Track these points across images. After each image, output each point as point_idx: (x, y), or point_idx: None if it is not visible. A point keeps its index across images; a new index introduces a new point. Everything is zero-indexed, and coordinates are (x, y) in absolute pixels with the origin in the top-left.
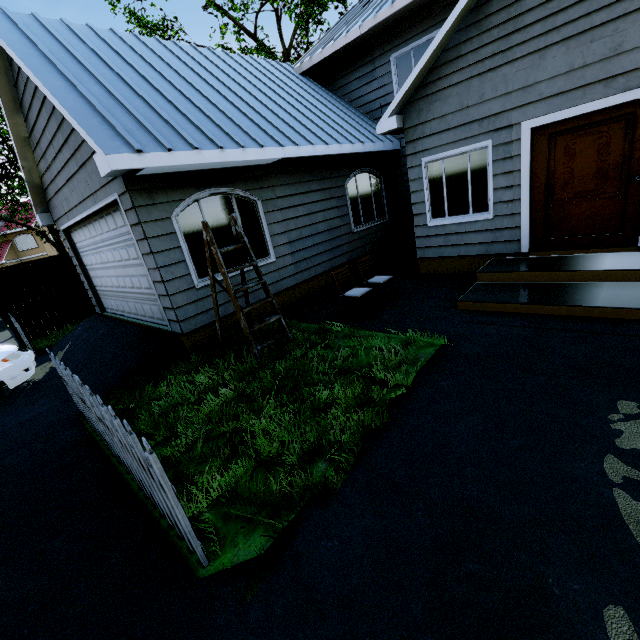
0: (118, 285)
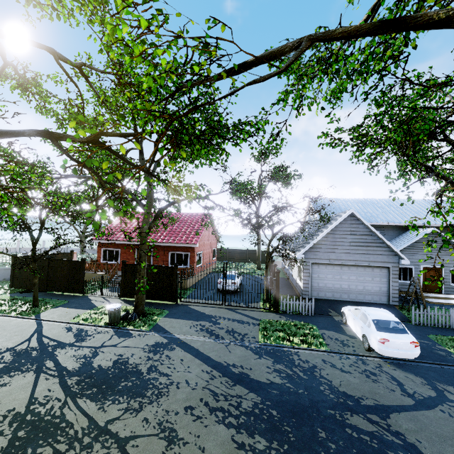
0: (346, 288)
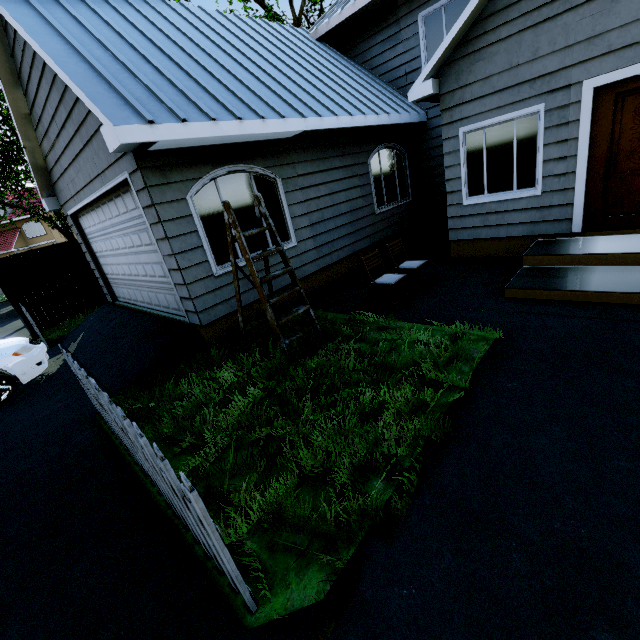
0: (130, 273)
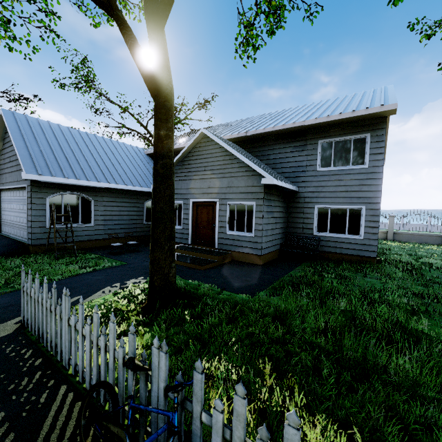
0: (13, 220)
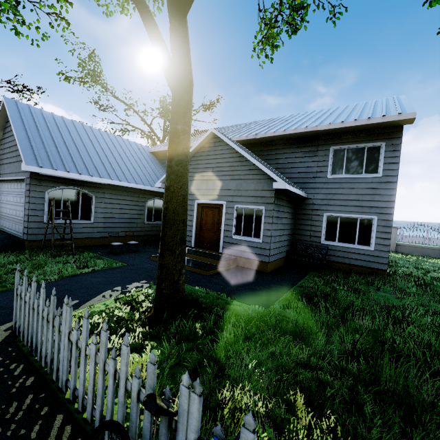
0: (9, 213)
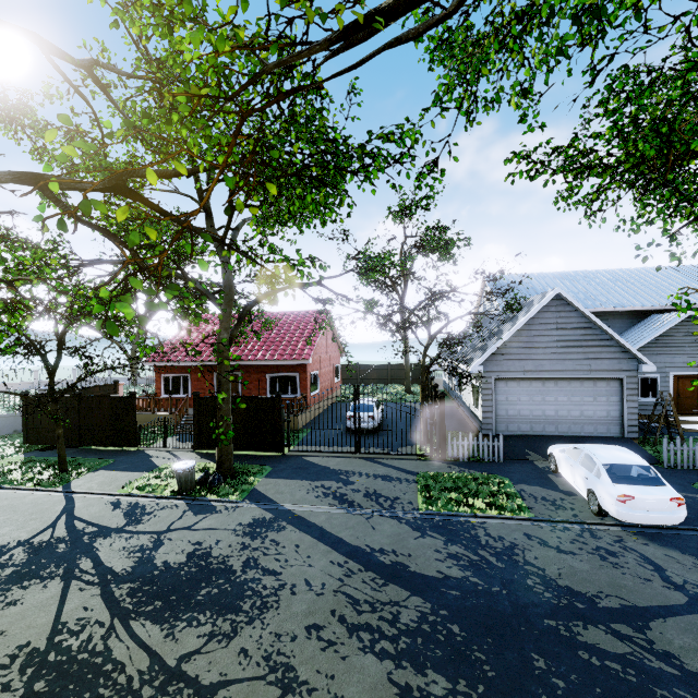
0: (553, 415)
